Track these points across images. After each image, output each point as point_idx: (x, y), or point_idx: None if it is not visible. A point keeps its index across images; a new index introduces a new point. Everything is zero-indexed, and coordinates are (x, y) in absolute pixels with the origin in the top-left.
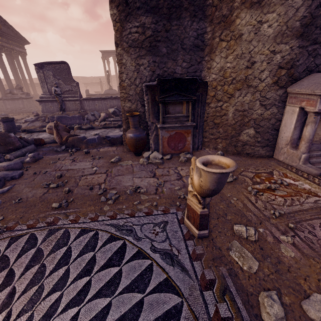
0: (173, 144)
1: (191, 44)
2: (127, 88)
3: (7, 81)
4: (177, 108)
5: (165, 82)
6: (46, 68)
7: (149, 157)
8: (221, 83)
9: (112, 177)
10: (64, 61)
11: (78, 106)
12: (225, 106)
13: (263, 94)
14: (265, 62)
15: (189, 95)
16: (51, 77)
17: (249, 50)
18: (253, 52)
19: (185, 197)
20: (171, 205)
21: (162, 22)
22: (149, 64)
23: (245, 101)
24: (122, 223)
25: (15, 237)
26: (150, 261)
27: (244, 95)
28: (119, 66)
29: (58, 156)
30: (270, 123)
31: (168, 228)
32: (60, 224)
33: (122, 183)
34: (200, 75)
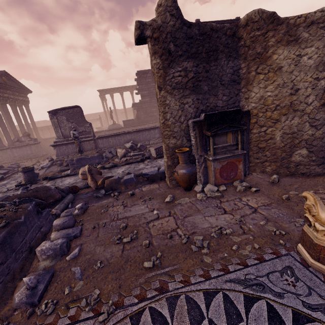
0: (225, 174)
1: (228, 79)
2: (171, 126)
3: (13, 130)
4: (221, 138)
5: (212, 116)
6: (59, 114)
7: (202, 190)
8: (262, 110)
9: (181, 220)
10: (77, 105)
11: (93, 145)
12: (271, 130)
13: (312, 116)
14: (309, 88)
15: (240, 125)
16: (64, 122)
17: (290, 79)
18: (295, 81)
19: (280, 233)
20: (275, 245)
21: (202, 64)
22: (193, 102)
23: (293, 124)
24: (242, 276)
25: (134, 316)
26: (320, 324)
27: (291, 119)
28: (162, 107)
29: (104, 203)
30: (322, 141)
31: (300, 276)
32: (174, 289)
33: (198, 226)
34: (239, 105)
